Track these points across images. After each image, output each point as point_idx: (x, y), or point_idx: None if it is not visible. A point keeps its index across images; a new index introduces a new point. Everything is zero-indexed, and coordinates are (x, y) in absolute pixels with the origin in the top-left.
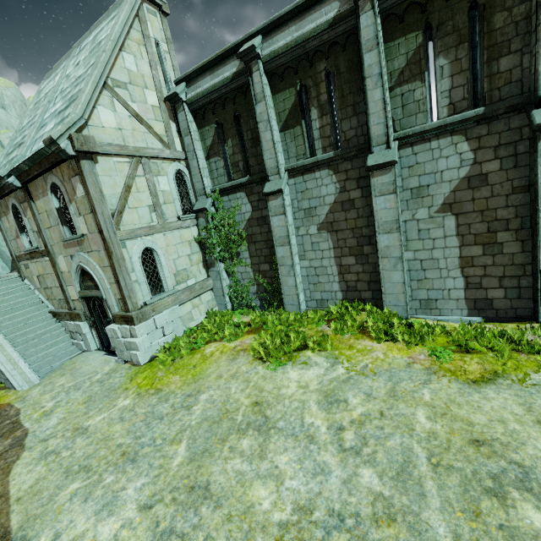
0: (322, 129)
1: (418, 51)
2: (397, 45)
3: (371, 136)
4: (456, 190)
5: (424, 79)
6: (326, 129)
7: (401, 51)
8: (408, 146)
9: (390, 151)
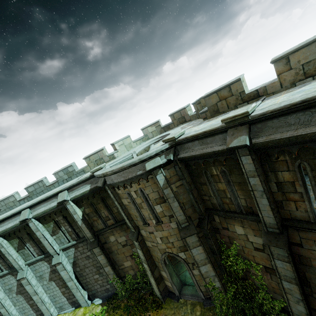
0: (1, 263)
1: (19, 242)
2: (12, 241)
3: (16, 268)
4: (50, 274)
5: (25, 248)
6: (3, 263)
7: (14, 243)
8: (31, 265)
9: (23, 272)
